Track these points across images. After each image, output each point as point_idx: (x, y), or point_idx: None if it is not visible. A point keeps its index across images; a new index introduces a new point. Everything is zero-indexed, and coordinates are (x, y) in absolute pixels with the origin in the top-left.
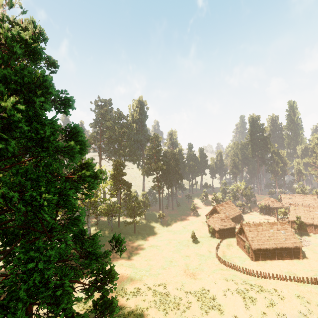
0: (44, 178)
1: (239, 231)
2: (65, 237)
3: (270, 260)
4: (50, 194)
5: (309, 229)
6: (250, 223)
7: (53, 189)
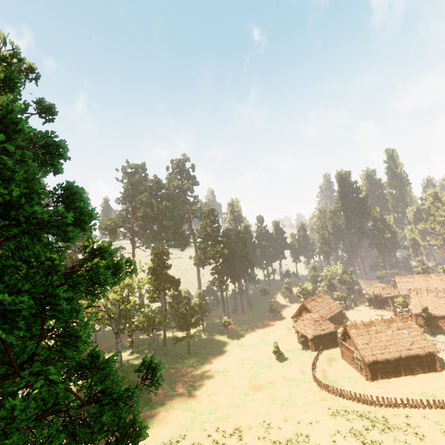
0: (14, 269)
1: (342, 336)
2: (46, 369)
3: (394, 377)
4: (22, 295)
5: (442, 324)
6: (357, 323)
7: (28, 287)
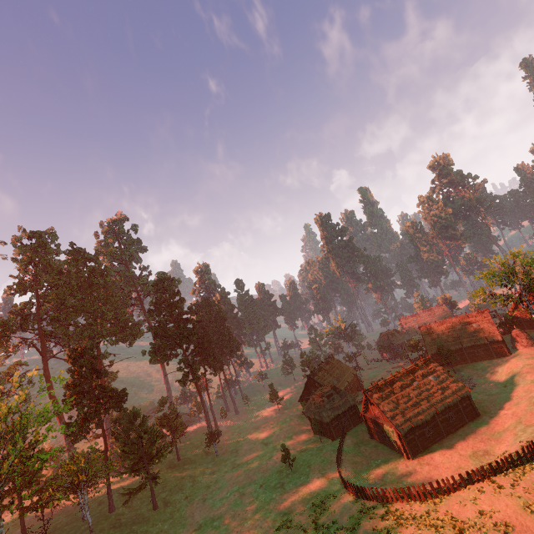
0: None
1: (365, 407)
2: None
3: (436, 443)
4: None
5: (461, 358)
6: (378, 384)
7: None
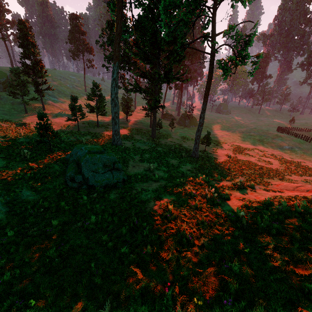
0: None
1: None
2: None
3: None
4: None
5: None
6: None
7: None
